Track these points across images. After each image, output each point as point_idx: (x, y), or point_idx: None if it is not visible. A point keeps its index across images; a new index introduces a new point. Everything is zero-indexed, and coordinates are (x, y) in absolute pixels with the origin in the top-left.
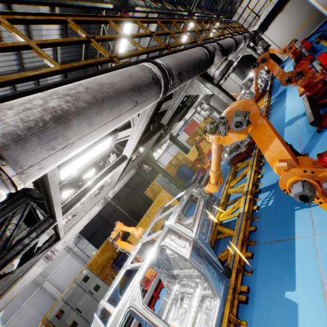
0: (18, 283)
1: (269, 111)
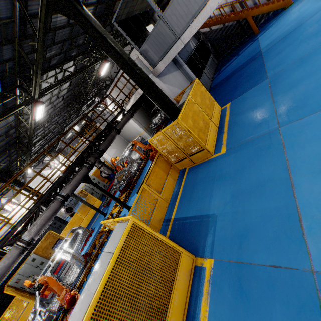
0: None
1: (105, 242)
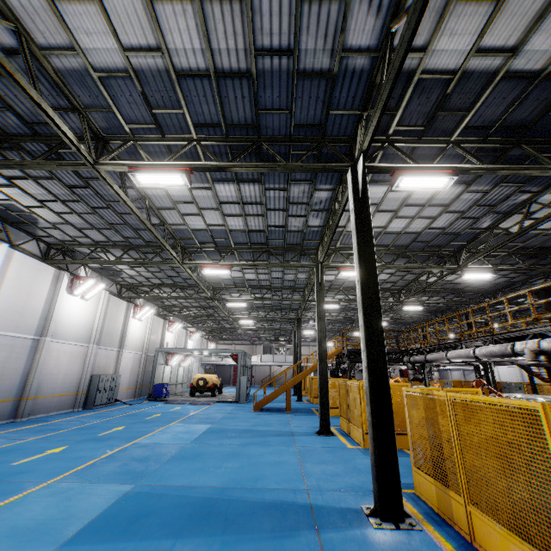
0: None
1: None
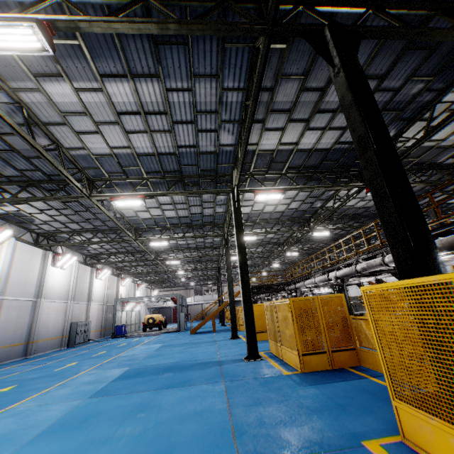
0: (353, 281)
1: None
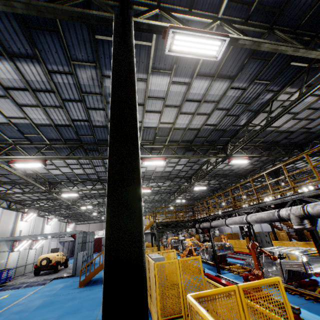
0: None
1: None
